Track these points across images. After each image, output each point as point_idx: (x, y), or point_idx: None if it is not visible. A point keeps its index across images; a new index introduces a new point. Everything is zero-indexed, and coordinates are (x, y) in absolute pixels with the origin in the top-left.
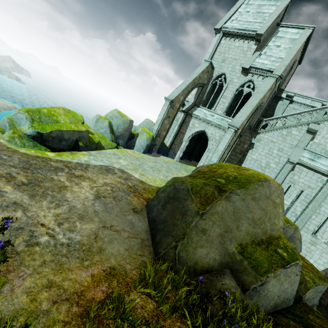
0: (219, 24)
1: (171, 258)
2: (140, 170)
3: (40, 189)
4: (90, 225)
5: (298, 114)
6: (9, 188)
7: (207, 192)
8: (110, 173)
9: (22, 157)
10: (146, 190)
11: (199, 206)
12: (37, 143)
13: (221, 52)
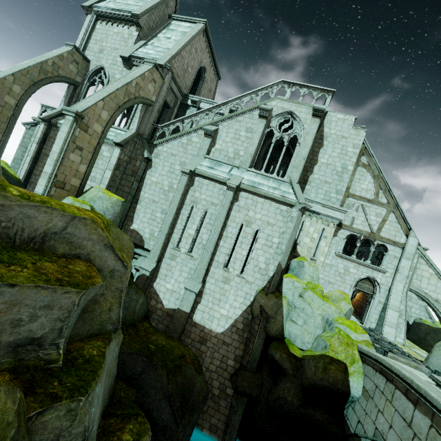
0: (88, 2)
1: None
2: None
3: None
4: None
5: (195, 115)
6: None
7: None
8: None
9: None
10: None
11: None
12: None
13: (98, 40)
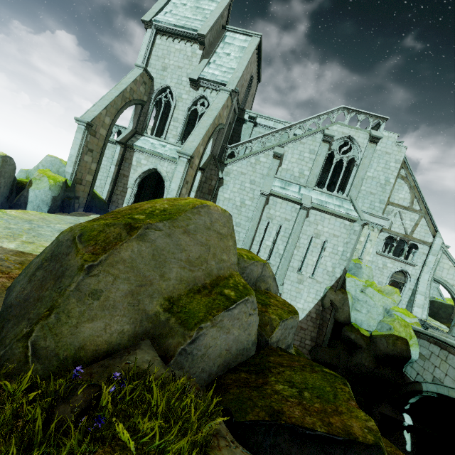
0: (147, 15)
1: (18, 357)
2: (25, 236)
3: None
4: None
5: (262, 137)
6: None
7: (109, 236)
8: None
9: None
10: (25, 264)
11: (87, 258)
12: None
13: (159, 56)
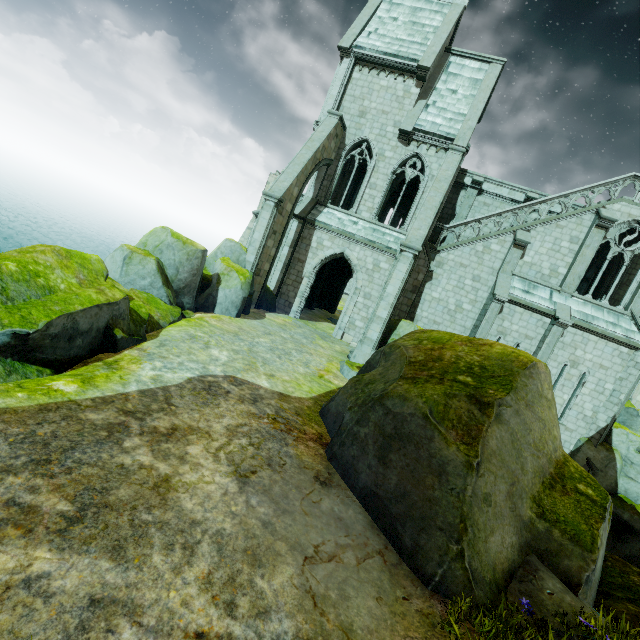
0: (345, 38)
1: (462, 581)
2: (259, 365)
3: (118, 517)
4: (283, 570)
5: (497, 214)
6: (46, 555)
7: (460, 414)
8: (220, 396)
9: (7, 424)
10: (302, 415)
11: (465, 450)
12: (13, 363)
13: (356, 96)
